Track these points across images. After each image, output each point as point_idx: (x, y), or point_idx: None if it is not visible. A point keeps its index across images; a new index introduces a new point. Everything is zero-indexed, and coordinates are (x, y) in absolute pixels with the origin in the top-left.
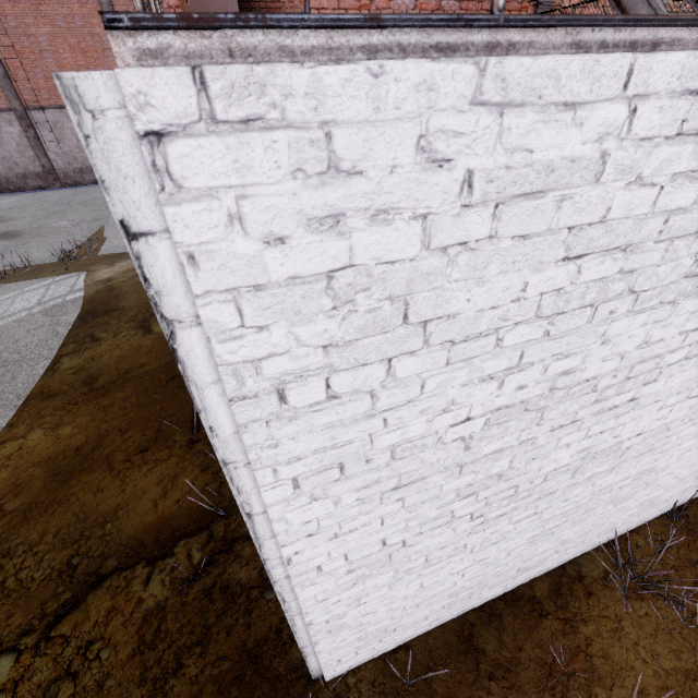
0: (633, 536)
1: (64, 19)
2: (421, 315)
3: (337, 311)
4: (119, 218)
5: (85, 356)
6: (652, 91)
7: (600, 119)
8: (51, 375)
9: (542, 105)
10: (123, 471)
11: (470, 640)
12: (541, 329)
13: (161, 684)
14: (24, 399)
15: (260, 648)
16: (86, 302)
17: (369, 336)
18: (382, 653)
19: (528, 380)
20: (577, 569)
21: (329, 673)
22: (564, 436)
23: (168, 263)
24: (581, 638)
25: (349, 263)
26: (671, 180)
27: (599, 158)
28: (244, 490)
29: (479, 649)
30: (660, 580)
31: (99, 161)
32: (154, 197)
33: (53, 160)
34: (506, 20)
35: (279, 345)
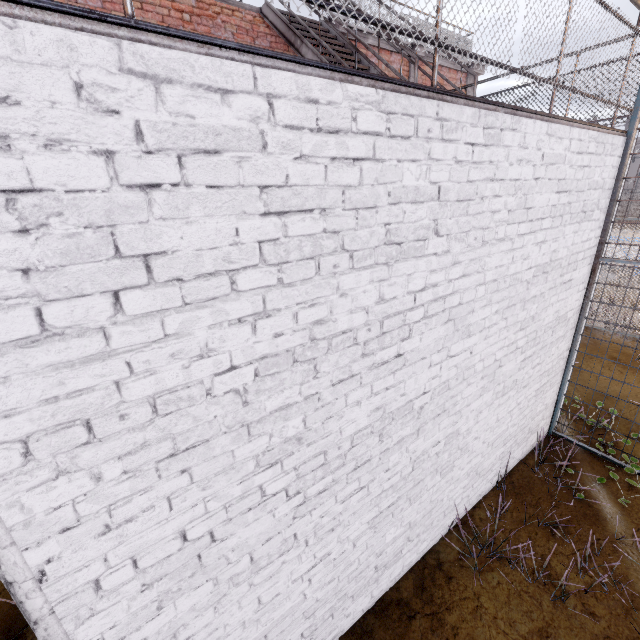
0: (476, 511)
1: None
2: (135, 248)
3: (29, 233)
4: None
5: None
6: (281, 94)
7: (246, 106)
8: None
9: (189, 85)
10: None
11: None
12: (274, 276)
13: None
14: None
15: None
16: None
17: (78, 264)
18: None
19: (283, 327)
20: (436, 557)
21: None
22: (350, 393)
23: None
24: (449, 629)
25: (30, 185)
26: (331, 162)
27: (260, 135)
28: None
29: None
30: (500, 544)
31: None
32: None
33: None
34: (137, 23)
35: None
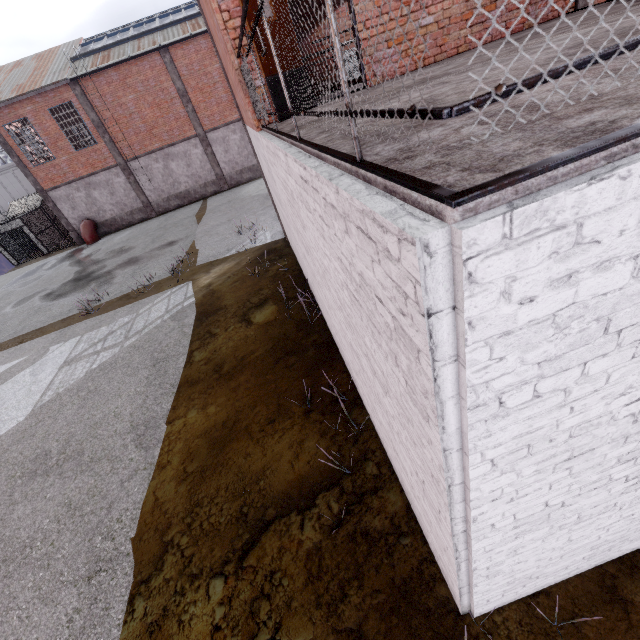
0: None
1: (142, 84)
2: (618, 326)
3: (555, 336)
4: (426, 307)
5: (209, 349)
6: None
7: None
8: (190, 367)
9: None
10: (261, 439)
11: (614, 590)
12: None
13: (334, 608)
14: (177, 387)
15: (407, 585)
16: (198, 306)
17: (574, 349)
18: (522, 597)
19: None
20: None
21: (478, 611)
22: None
23: (445, 327)
24: None
25: (572, 302)
26: None
27: None
28: (451, 468)
29: (626, 599)
30: None
31: (425, 278)
32: (448, 290)
33: (149, 196)
34: None
35: (509, 367)
